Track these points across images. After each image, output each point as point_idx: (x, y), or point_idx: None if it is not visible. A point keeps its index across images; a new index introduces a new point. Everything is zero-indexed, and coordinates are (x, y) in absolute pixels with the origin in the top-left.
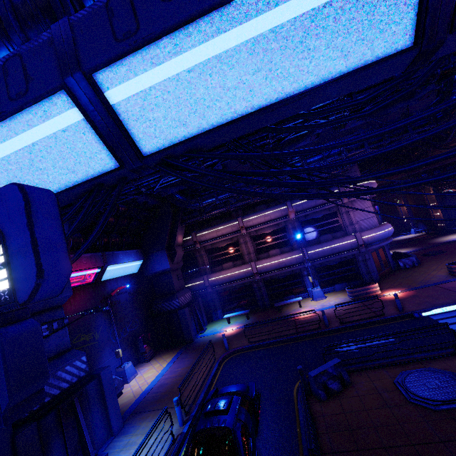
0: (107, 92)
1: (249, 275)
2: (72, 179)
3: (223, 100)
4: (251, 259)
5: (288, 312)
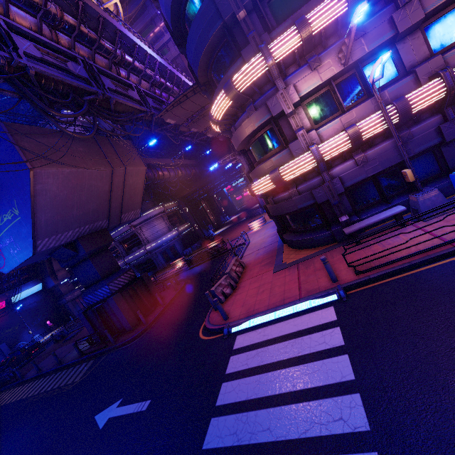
0: None
1: None
2: None
3: None
4: None
5: None
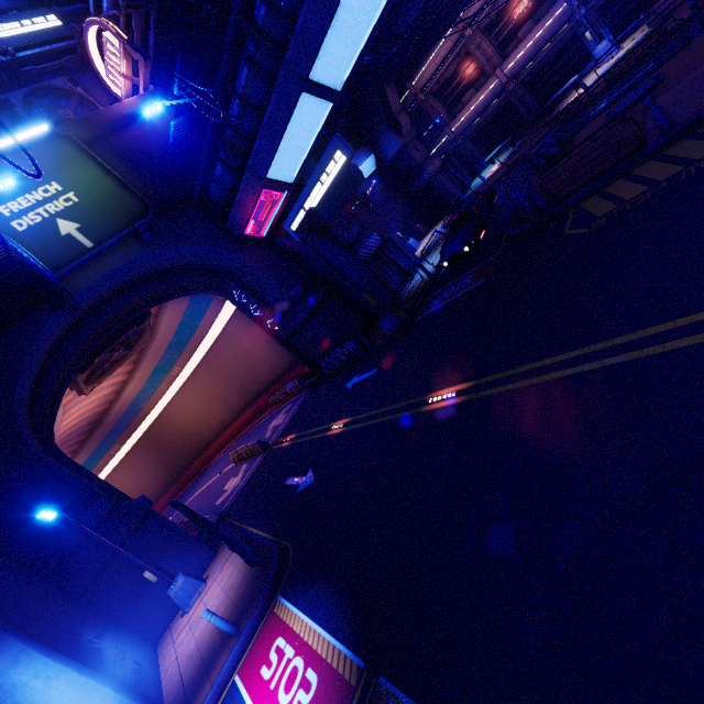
0: (315, 80)
1: (499, 91)
2: (320, 125)
3: (355, 42)
4: (495, 66)
5: (560, 108)
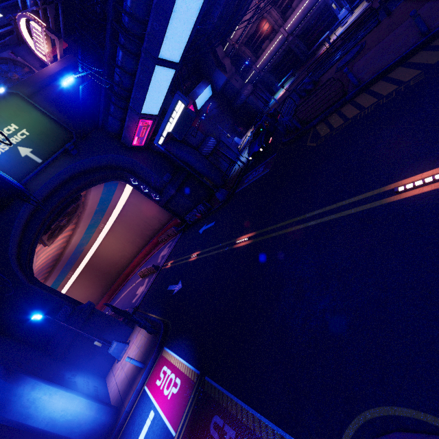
0: (162, 58)
1: (283, 41)
2: (169, 82)
3: (183, 36)
4: (280, 25)
5: (319, 52)
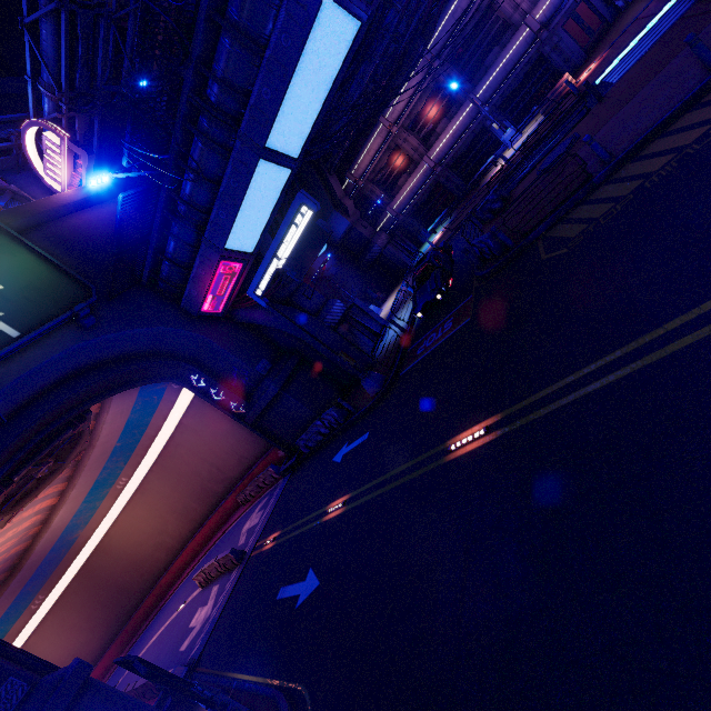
0: (272, 147)
1: (429, 173)
2: (278, 192)
3: (309, 111)
4: (422, 155)
5: (485, 181)
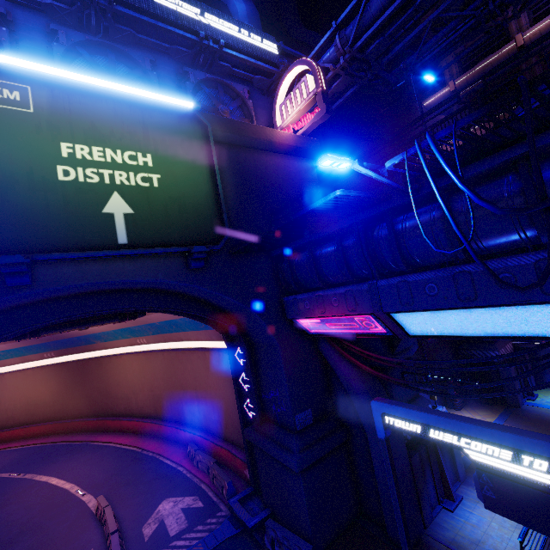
0: None
1: None
2: None
3: None
4: None
5: None
